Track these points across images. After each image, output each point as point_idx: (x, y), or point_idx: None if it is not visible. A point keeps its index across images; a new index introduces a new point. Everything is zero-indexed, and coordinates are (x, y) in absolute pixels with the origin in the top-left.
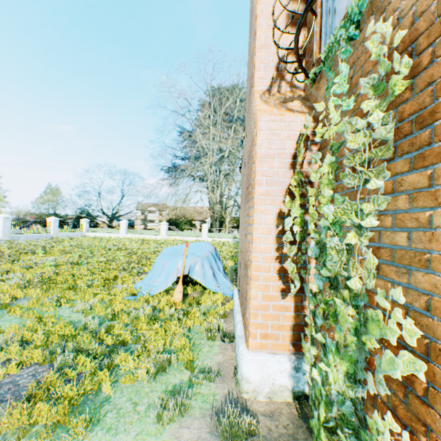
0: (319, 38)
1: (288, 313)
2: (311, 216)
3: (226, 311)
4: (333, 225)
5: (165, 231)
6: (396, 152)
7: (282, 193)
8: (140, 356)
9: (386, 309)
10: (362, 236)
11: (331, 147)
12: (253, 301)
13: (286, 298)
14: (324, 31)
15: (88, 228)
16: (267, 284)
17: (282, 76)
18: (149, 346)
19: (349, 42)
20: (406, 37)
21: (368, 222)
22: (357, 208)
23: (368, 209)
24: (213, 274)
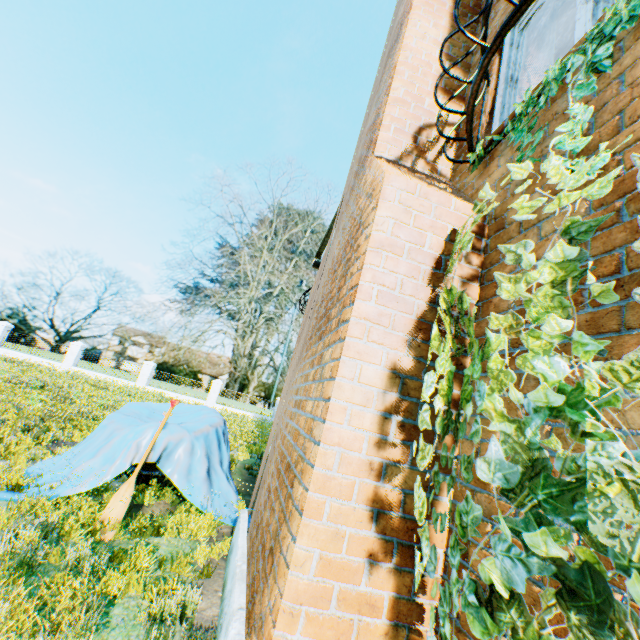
0: (488, 113)
1: (373, 621)
2: (494, 376)
3: (212, 561)
4: (571, 408)
5: (148, 376)
6: None
7: (405, 326)
8: None
9: None
10: None
11: (565, 229)
12: (295, 574)
13: (378, 575)
14: (502, 101)
15: (4, 339)
16: (339, 532)
17: (420, 151)
18: None
19: (592, 74)
20: None
21: None
22: None
23: None
24: (207, 471)
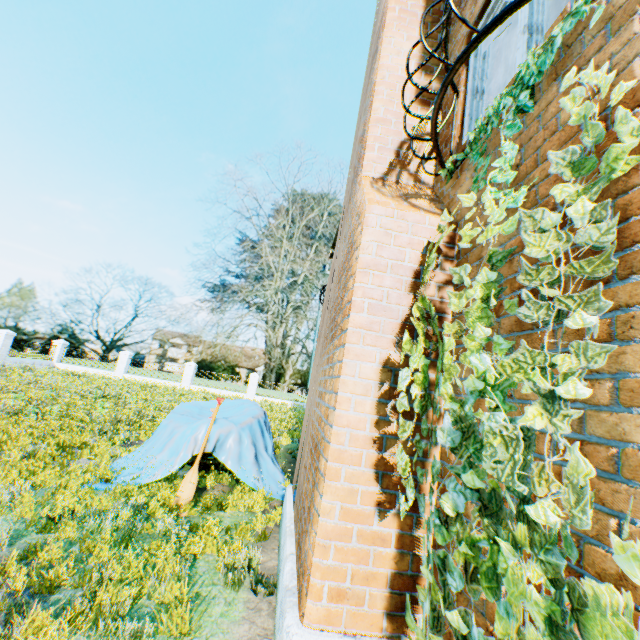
0: (460, 123)
1: (385, 550)
2: (447, 369)
3: (268, 528)
4: (490, 390)
5: (191, 376)
6: (613, 271)
7: (393, 329)
8: (76, 623)
9: (606, 576)
10: (558, 414)
11: (489, 257)
12: (324, 520)
13: (385, 518)
14: (469, 113)
15: (63, 356)
16: (353, 489)
17: (403, 164)
18: (102, 597)
19: (518, 114)
20: (627, 97)
21: (572, 388)
22: (545, 361)
23: (568, 365)
24: (255, 456)
